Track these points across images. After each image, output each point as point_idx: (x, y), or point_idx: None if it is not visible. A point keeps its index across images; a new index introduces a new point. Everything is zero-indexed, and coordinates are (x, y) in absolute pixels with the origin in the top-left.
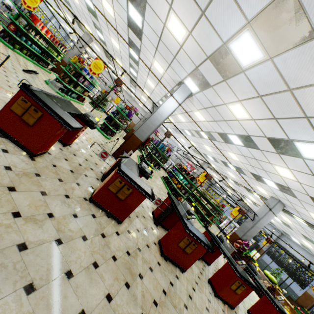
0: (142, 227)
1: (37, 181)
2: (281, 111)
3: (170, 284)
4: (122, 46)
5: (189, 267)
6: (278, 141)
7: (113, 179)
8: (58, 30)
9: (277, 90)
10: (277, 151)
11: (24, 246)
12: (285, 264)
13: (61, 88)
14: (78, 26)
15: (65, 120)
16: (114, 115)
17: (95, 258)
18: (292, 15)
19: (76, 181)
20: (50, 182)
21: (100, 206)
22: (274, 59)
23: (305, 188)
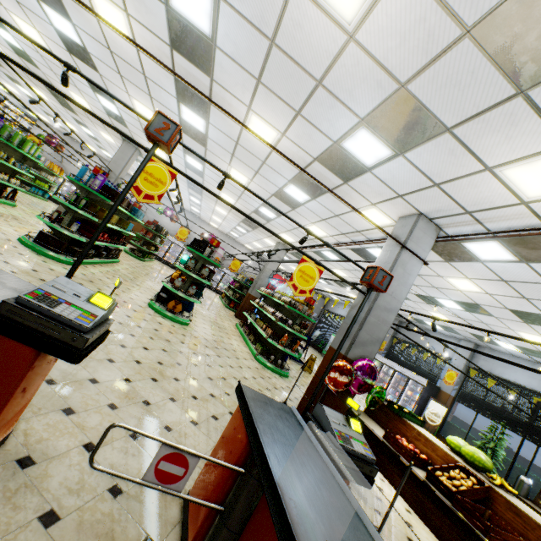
0: None
1: None
2: None
3: None
4: None
5: None
6: None
7: None
8: None
9: None
10: None
11: None
12: (505, 412)
13: None
14: None
15: None
16: None
17: None
18: None
19: None
20: None
21: None
22: None
23: None
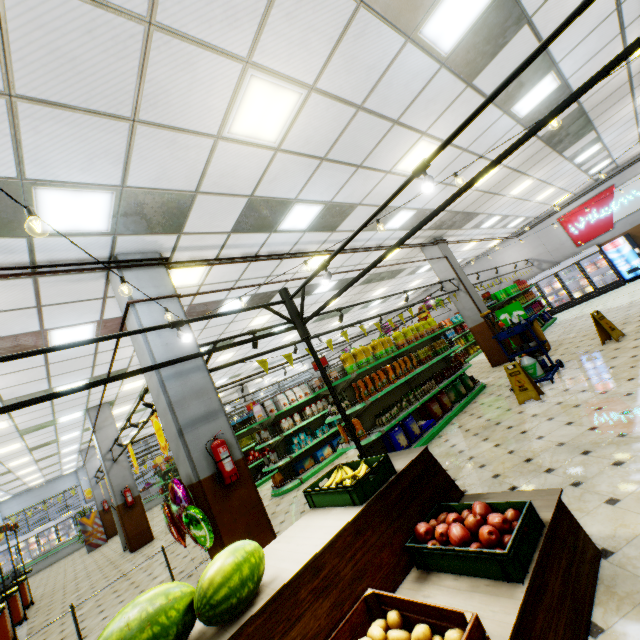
0: None
1: None
2: None
3: None
4: None
5: None
6: None
7: None
8: None
9: None
10: None
11: None
12: None
13: None
14: None
15: None
16: None
17: None
18: None
19: None
20: None
21: None
22: None
23: None
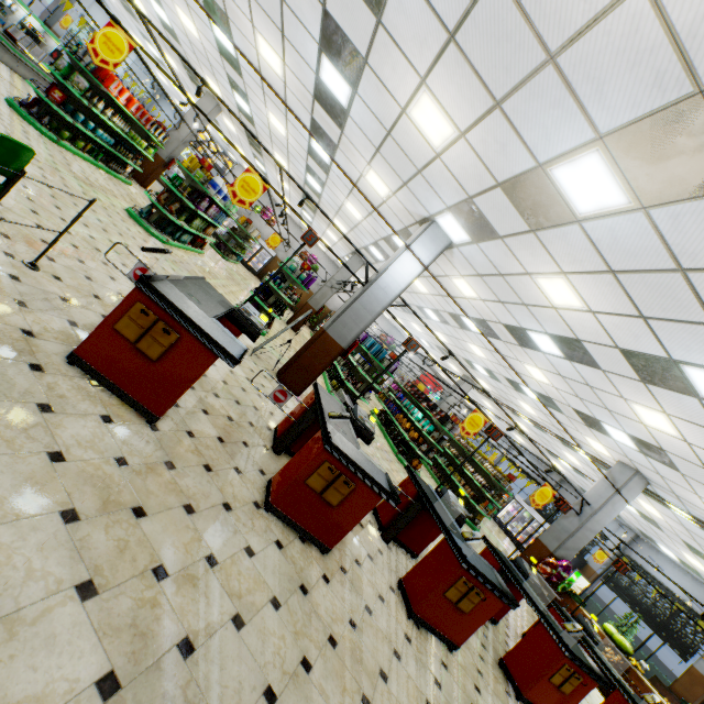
0: (363, 553)
1: (173, 482)
2: (658, 306)
3: (436, 685)
4: (295, 132)
5: (465, 640)
6: (647, 359)
7: (316, 464)
8: (149, 92)
9: (652, 267)
10: (642, 378)
11: (189, 645)
12: (645, 605)
13: (161, 224)
14: (190, 77)
15: (223, 348)
16: (276, 283)
17: (302, 649)
18: (698, 142)
19: (233, 463)
20: (193, 479)
21: (288, 519)
22: (650, 210)
23: (700, 454)
